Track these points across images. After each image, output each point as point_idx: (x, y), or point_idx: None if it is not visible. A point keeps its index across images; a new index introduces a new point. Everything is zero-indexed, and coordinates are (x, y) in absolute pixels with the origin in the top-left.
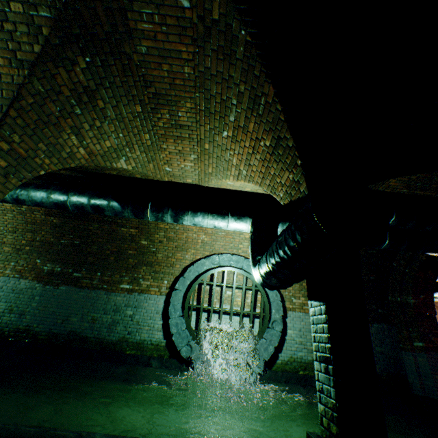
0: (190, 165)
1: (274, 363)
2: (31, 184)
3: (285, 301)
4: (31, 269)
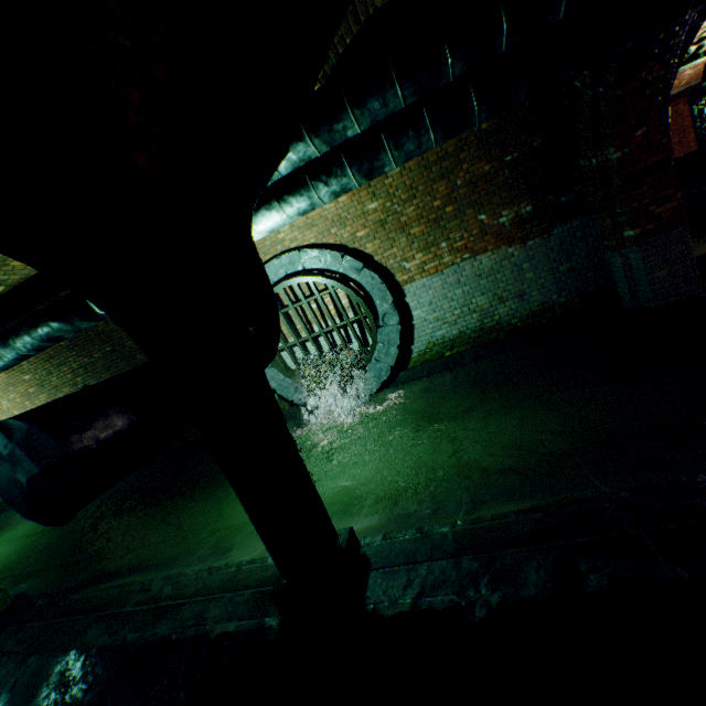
0: None
1: (409, 359)
2: None
3: (394, 275)
4: None
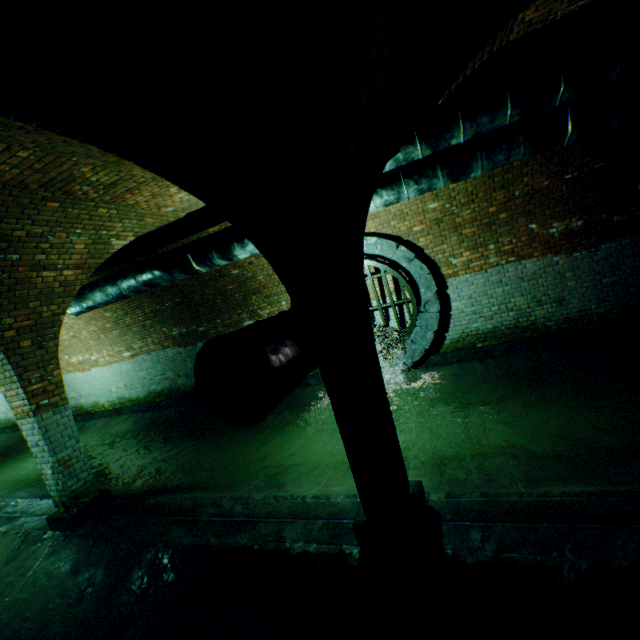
0: (185, 195)
1: (441, 345)
2: (85, 288)
3: (439, 268)
4: (166, 339)
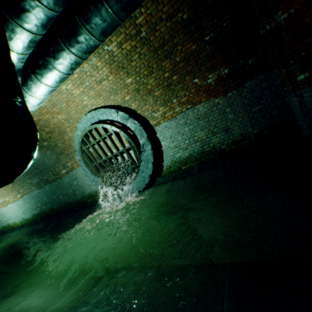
0: None
1: (162, 171)
2: None
3: (148, 121)
4: (32, 186)
